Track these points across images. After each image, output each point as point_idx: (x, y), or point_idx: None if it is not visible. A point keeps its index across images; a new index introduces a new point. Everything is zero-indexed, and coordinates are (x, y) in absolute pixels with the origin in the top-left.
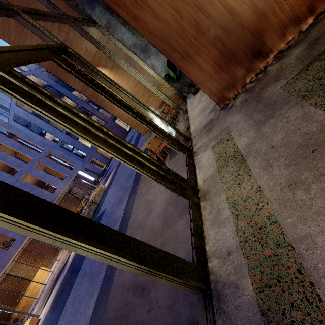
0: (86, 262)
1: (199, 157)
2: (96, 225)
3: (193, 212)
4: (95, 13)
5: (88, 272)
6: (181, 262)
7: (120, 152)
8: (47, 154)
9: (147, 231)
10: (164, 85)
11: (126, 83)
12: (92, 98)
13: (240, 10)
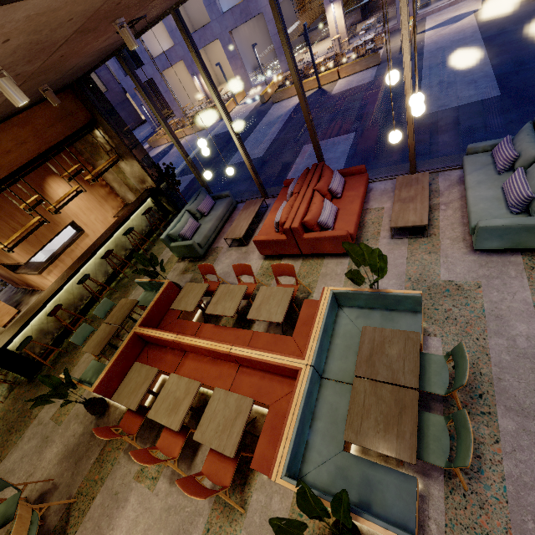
0: None
1: None
2: None
3: None
4: None
5: None
6: None
7: None
8: None
9: None
10: None
11: None
12: None
13: None
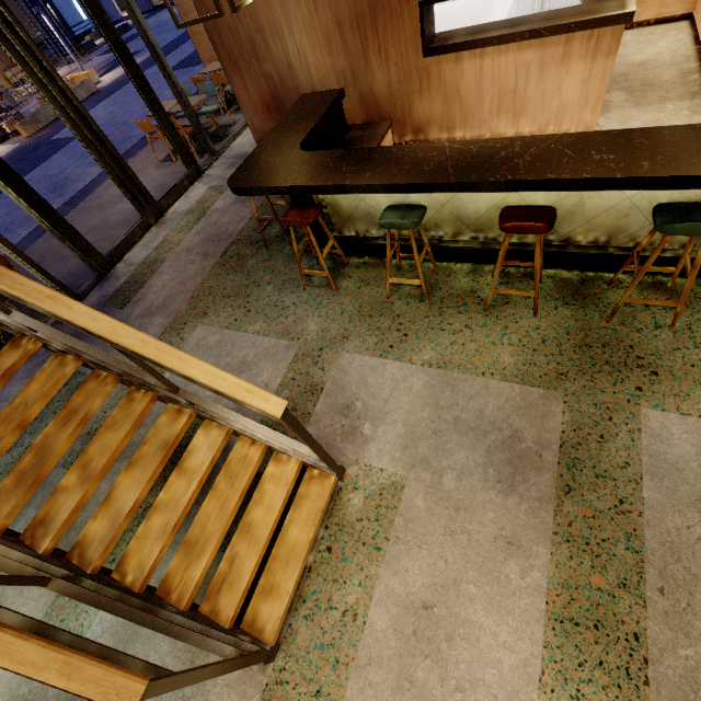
0: (1, 202)
1: (197, 186)
2: (25, 183)
3: (137, 228)
4: None
5: (2, 218)
6: (91, 248)
7: (79, 129)
8: None
9: (101, 218)
10: None
11: None
12: None
13: (299, 75)
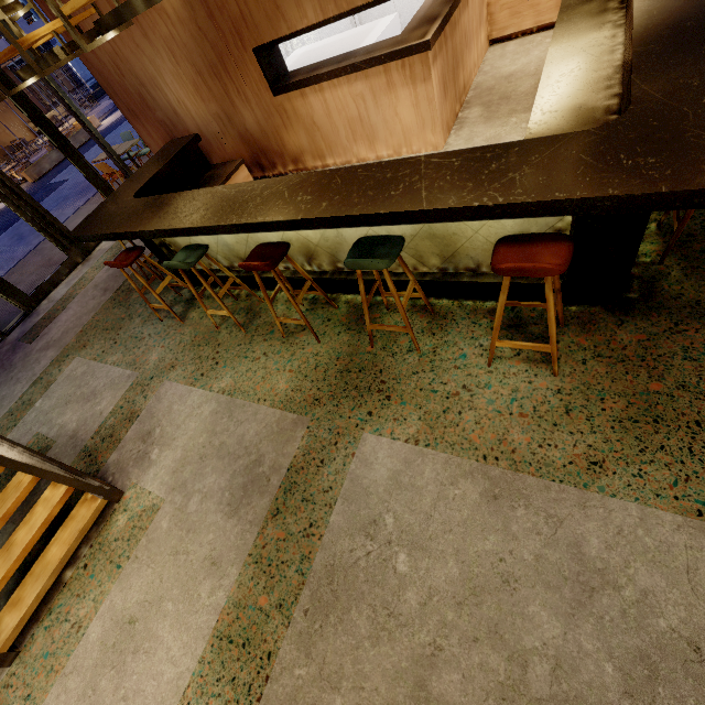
0: None
1: None
2: None
3: (62, 267)
4: None
5: None
6: (13, 289)
7: None
8: None
9: (48, 258)
10: None
11: None
12: None
13: (185, 119)
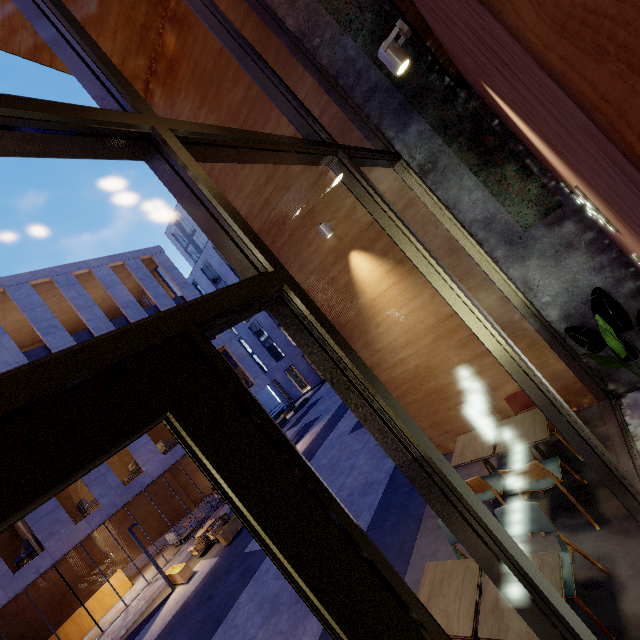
0: None
1: None
2: None
3: None
4: (404, 136)
5: None
6: None
7: None
8: (219, 347)
9: None
10: (546, 341)
11: (425, 302)
12: (326, 310)
13: None
